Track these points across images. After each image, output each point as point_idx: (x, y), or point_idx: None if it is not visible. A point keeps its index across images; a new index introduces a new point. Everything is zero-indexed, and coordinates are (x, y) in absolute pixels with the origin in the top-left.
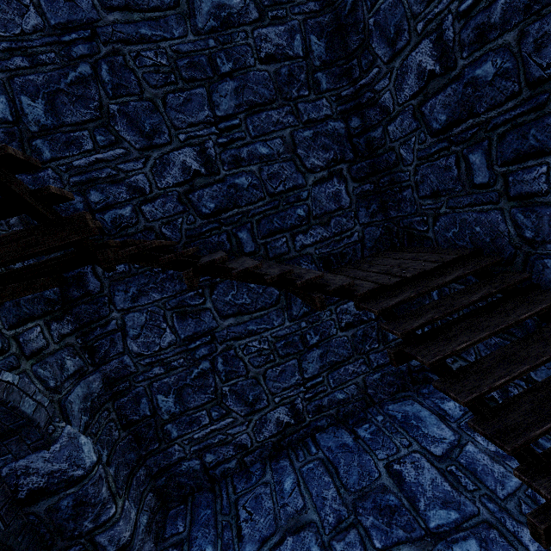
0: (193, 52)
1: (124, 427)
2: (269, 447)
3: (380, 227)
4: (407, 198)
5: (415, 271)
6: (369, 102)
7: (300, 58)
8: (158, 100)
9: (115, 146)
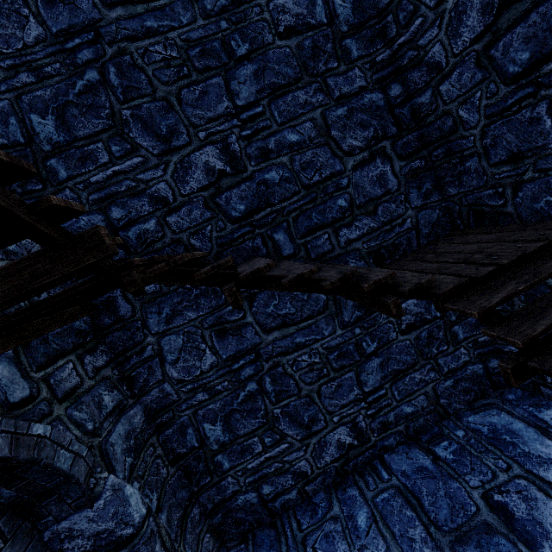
0: (204, 39)
1: (172, 462)
2: (331, 473)
3: (436, 209)
4: (472, 169)
5: (511, 255)
6: (412, 62)
7: (324, 25)
8: (172, 97)
9: (132, 155)
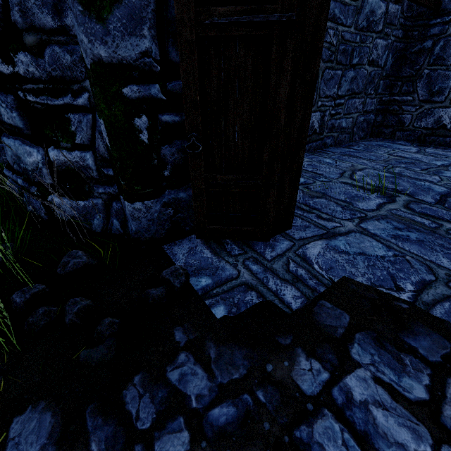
0: None
1: None
2: None
3: None
4: None
5: None
6: None
7: None
8: None
9: None
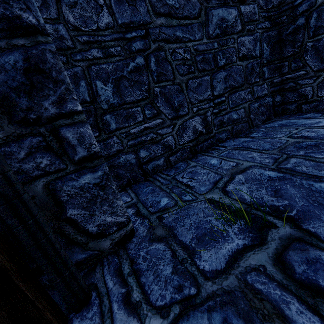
0: None
1: None
2: (187, 150)
3: None
4: None
5: None
6: None
7: None
8: None
9: None
